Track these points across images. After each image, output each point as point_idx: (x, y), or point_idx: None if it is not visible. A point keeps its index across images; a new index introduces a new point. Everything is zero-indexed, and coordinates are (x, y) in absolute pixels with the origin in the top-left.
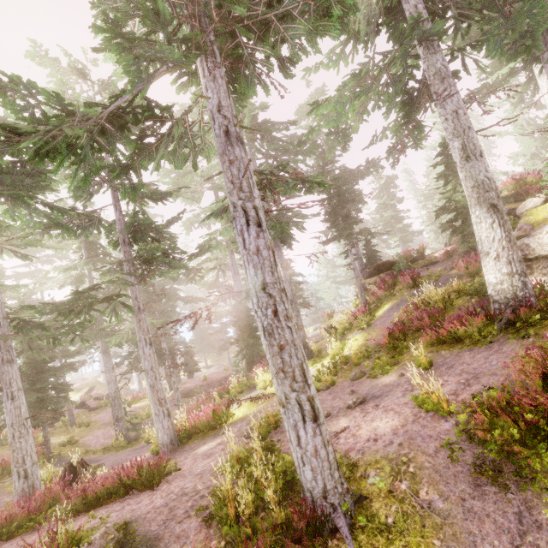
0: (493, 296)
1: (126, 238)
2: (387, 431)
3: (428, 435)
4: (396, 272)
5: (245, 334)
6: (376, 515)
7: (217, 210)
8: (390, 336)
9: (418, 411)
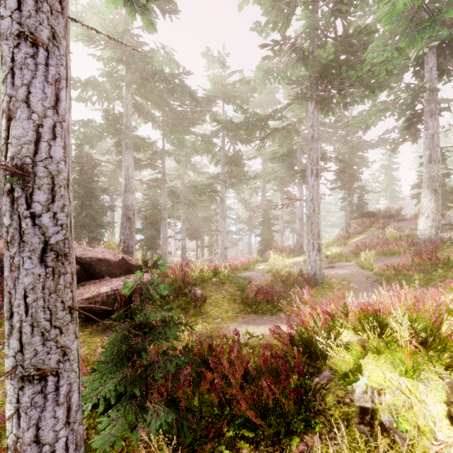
0: (418, 236)
1: (224, 161)
2: (343, 272)
3: (360, 274)
4: (374, 219)
5: (265, 232)
6: (332, 286)
7: (276, 156)
8: (357, 248)
9: (359, 269)
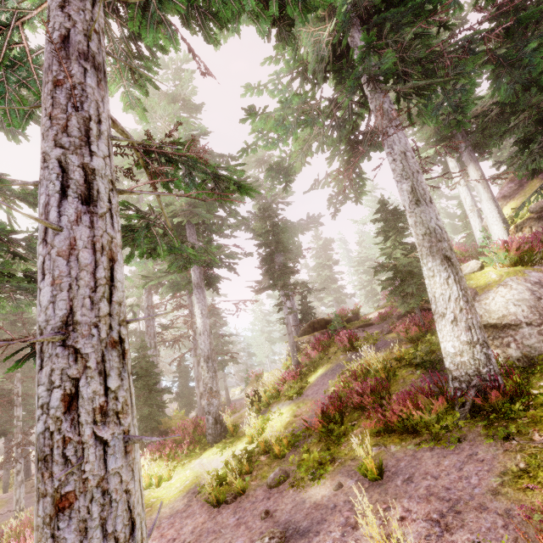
0: (452, 371)
1: None
2: None
3: None
4: (332, 331)
5: (141, 399)
6: None
7: None
8: (324, 415)
9: None
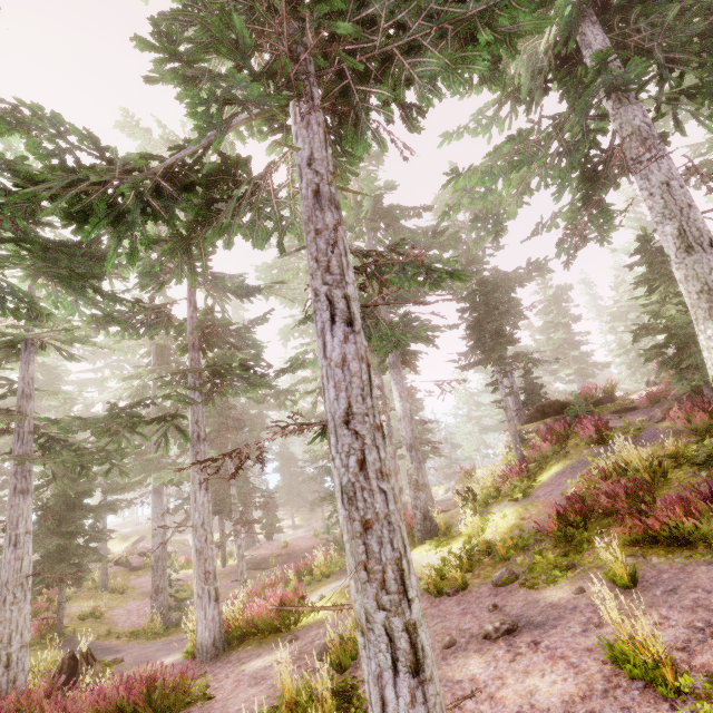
0: None
1: (196, 341)
2: (554, 703)
3: None
4: (571, 418)
5: None
6: None
7: None
8: (561, 517)
9: (613, 672)
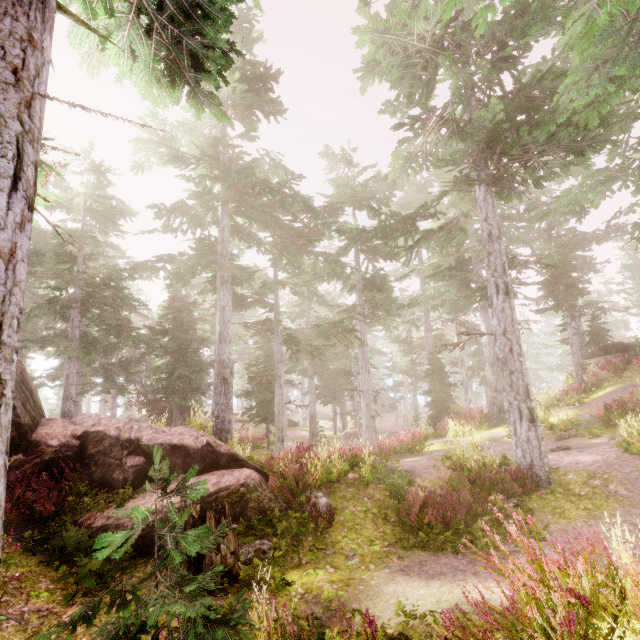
0: None
1: (361, 287)
2: (588, 460)
3: (626, 464)
4: (629, 356)
5: (436, 387)
6: (571, 489)
7: (438, 271)
8: (607, 410)
9: (621, 454)
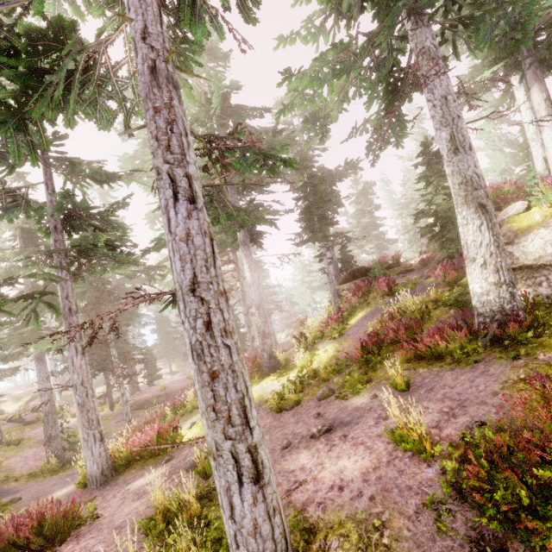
0: (478, 308)
1: (58, 224)
2: (356, 475)
3: (407, 486)
4: (372, 279)
5: None
6: None
7: None
8: (363, 348)
9: (394, 449)
